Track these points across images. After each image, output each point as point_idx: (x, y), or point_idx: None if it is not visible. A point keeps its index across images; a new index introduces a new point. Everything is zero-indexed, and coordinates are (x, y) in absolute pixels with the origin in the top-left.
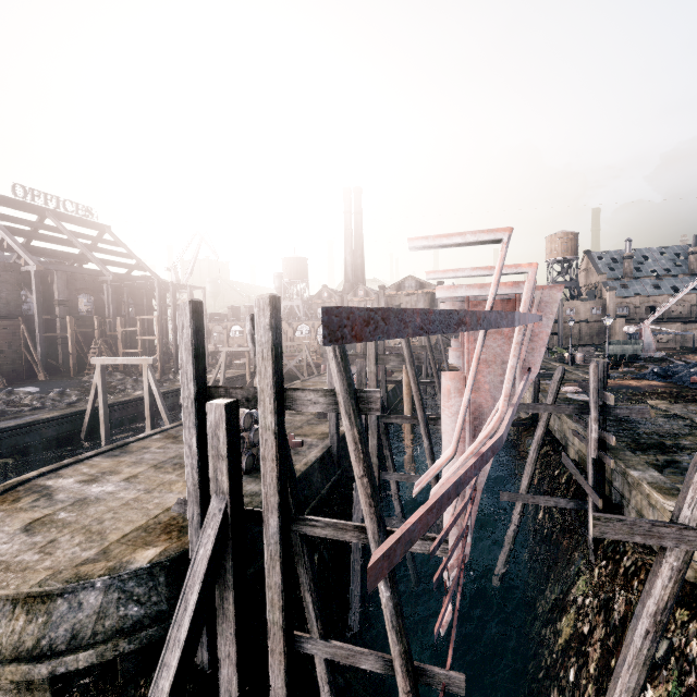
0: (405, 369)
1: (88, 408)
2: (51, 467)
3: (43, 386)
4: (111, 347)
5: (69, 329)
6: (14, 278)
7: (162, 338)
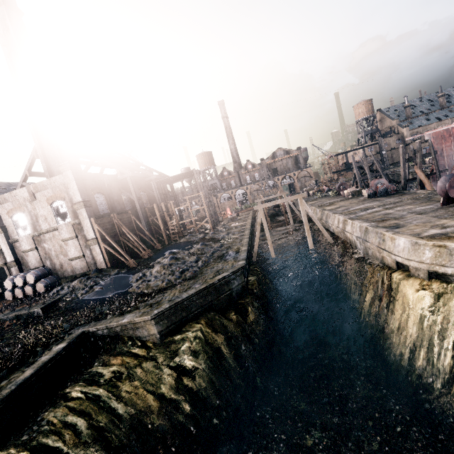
0: (419, 169)
1: (256, 240)
2: (400, 234)
3: (173, 248)
4: (166, 224)
5: (157, 213)
6: (116, 185)
7: (179, 214)
